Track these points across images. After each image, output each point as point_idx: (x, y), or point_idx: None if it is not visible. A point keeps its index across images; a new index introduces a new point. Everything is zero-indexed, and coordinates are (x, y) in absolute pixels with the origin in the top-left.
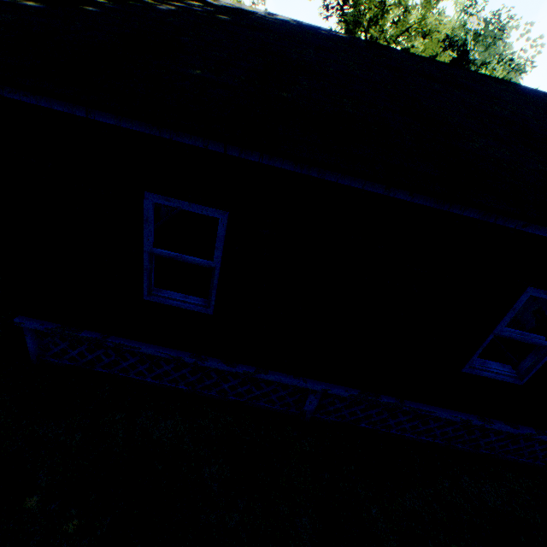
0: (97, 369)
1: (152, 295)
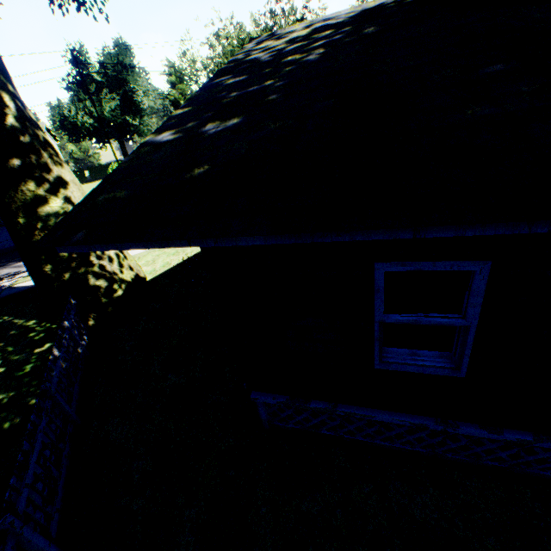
0: (322, 432)
1: (382, 362)
